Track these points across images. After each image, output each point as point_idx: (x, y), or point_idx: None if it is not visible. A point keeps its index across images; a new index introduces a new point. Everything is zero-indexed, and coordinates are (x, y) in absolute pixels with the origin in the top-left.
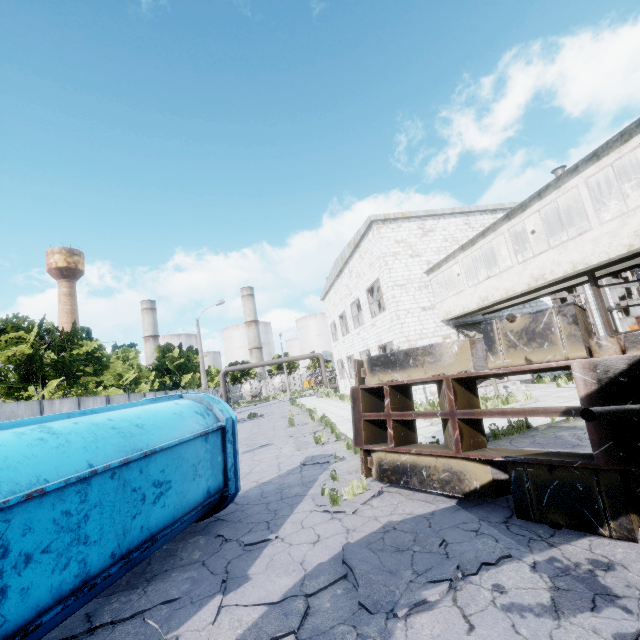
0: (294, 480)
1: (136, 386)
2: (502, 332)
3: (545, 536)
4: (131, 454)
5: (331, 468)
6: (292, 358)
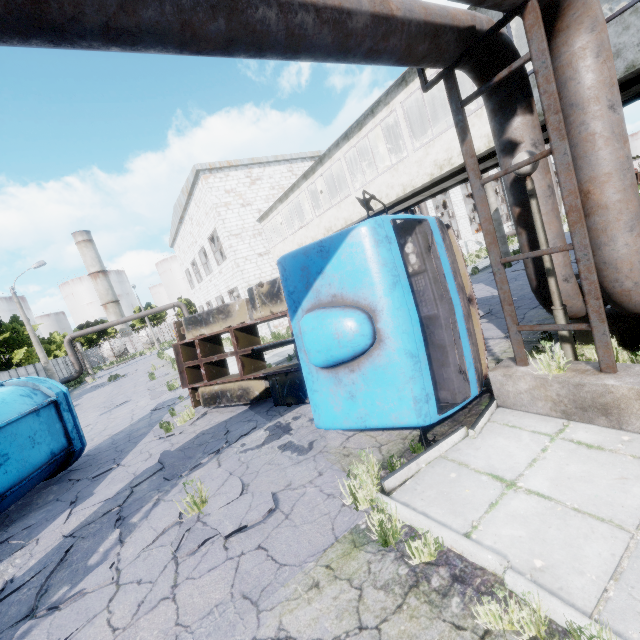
0: (143, 424)
1: None
2: (258, 294)
3: (282, 412)
4: None
5: (176, 407)
6: (150, 311)
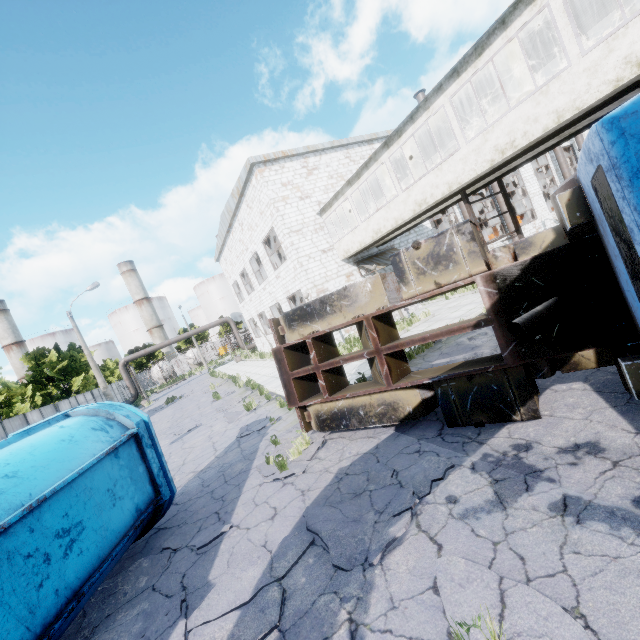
0: (234, 457)
1: (9, 409)
2: (410, 261)
3: (474, 437)
4: (7, 517)
5: (270, 432)
6: (200, 329)
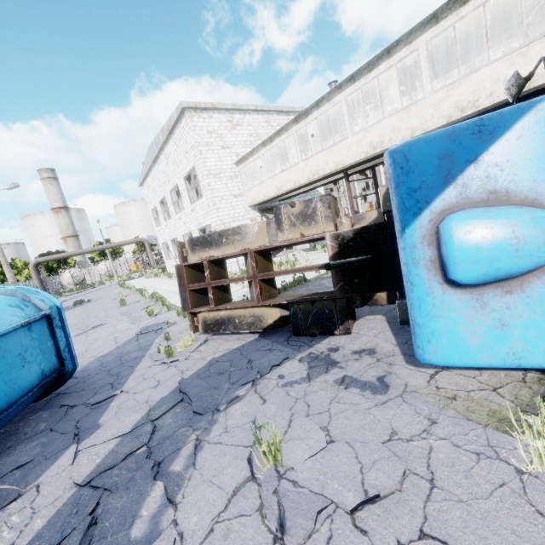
0: (132, 348)
1: None
2: (287, 215)
3: (308, 342)
4: None
5: (165, 332)
6: (115, 244)
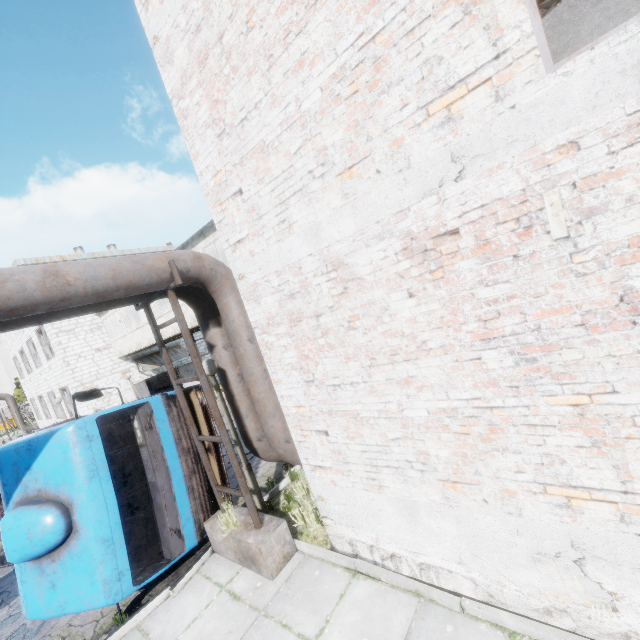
0: None
1: None
2: None
3: None
4: None
5: None
6: None
